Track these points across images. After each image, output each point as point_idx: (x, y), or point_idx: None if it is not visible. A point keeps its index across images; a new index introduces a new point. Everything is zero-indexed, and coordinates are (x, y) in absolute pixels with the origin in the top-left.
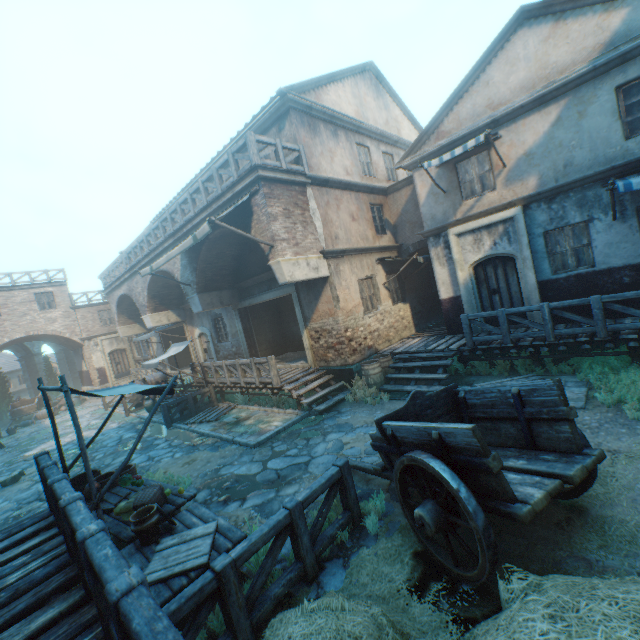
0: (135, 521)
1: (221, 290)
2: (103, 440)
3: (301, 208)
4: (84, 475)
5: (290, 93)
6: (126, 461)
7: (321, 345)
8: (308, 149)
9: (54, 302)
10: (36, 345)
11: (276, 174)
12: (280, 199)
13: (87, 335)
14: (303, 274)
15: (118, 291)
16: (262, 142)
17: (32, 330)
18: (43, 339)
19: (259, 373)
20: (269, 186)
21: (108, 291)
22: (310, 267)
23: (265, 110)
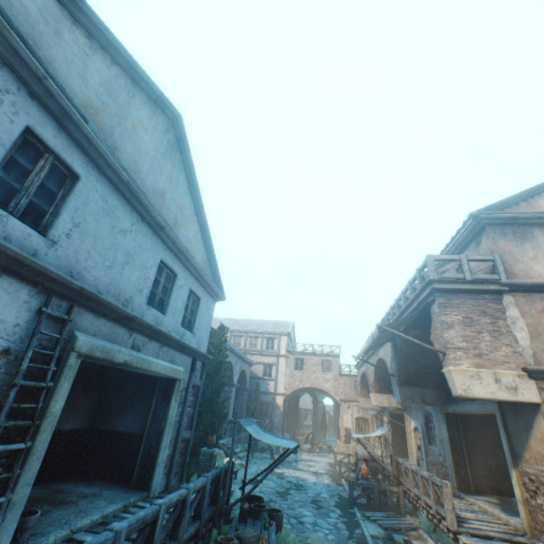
0: (218, 539)
1: (423, 387)
2: (309, 487)
3: (491, 316)
4: (257, 497)
5: (483, 213)
6: (246, 493)
7: (538, 504)
8: (509, 256)
9: (330, 367)
10: (320, 395)
11: (454, 285)
12: (459, 307)
13: (343, 397)
14: (486, 390)
15: (361, 368)
16: (442, 259)
17: (314, 383)
18: (321, 391)
19: (436, 497)
20: (445, 296)
21: (356, 367)
22: (500, 384)
23: (461, 231)
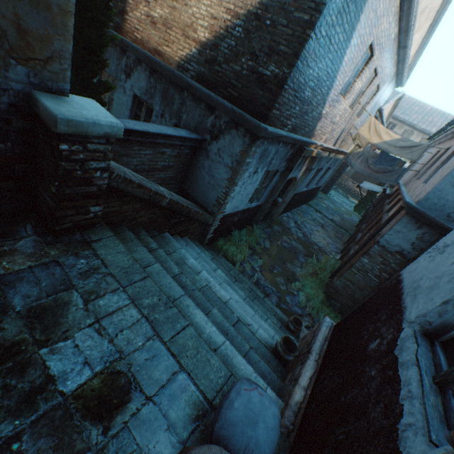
0: None
1: None
2: None
3: None
4: None
5: None
6: None
7: None
8: None
9: None
10: None
11: None
12: None
13: None
14: None
15: None
16: None
17: None
18: None
19: None
20: None
21: None
22: None
23: None
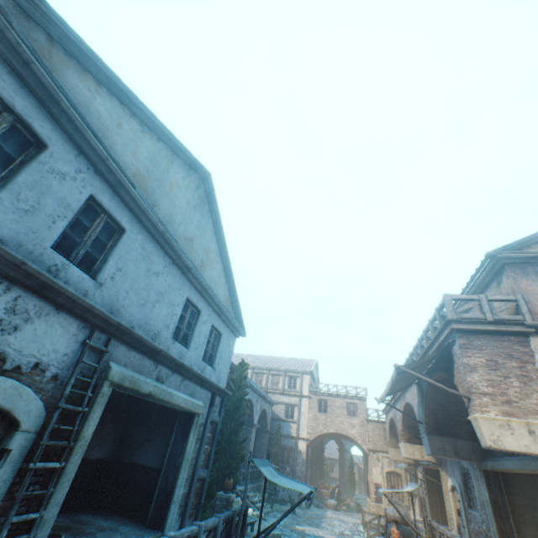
0: None
1: (455, 437)
2: None
3: (518, 359)
4: None
5: (500, 252)
6: None
7: None
8: (533, 296)
9: (356, 411)
10: (347, 442)
11: (474, 325)
12: (481, 349)
13: (372, 446)
14: (518, 443)
15: (389, 413)
16: (461, 299)
17: (339, 428)
18: (347, 438)
19: None
20: (466, 336)
21: (384, 411)
22: (534, 436)
23: (480, 270)
